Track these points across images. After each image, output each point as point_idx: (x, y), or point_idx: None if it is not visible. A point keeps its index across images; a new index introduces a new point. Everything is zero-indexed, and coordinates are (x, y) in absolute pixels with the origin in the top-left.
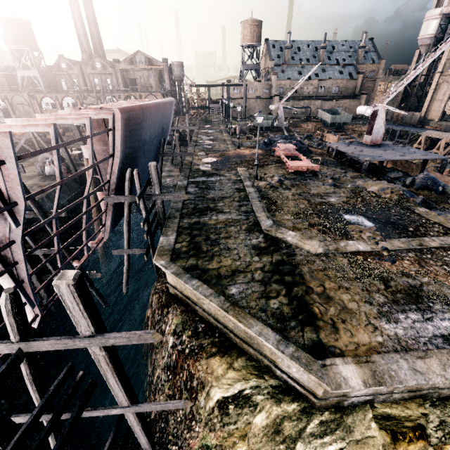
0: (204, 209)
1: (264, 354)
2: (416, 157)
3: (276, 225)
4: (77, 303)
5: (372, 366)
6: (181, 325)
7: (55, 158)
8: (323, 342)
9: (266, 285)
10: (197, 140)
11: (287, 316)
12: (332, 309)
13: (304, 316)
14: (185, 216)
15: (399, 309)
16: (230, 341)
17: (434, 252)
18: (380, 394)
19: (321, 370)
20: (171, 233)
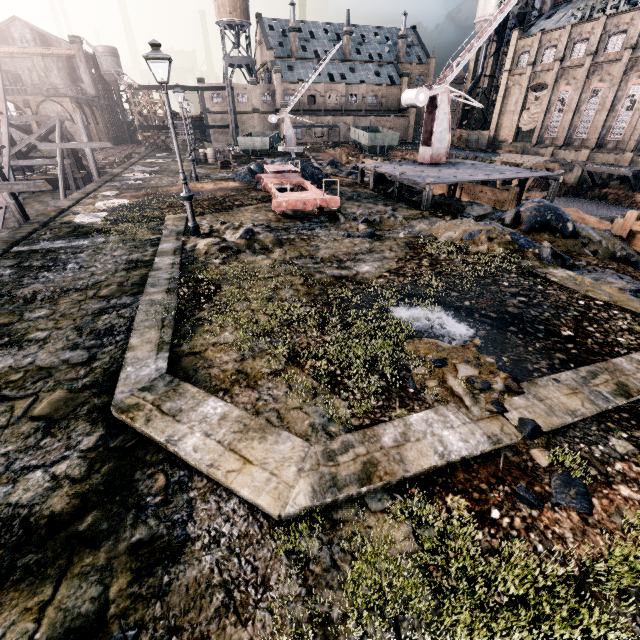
0: None
1: None
2: (511, 175)
3: (173, 376)
4: None
5: None
6: None
7: None
8: None
9: None
10: (121, 174)
11: None
12: None
13: None
14: None
15: None
16: None
17: None
18: None
19: None
20: None
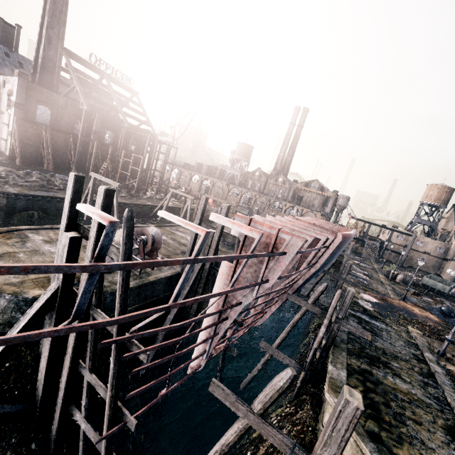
0: (374, 358)
1: None
2: None
3: None
4: (347, 428)
5: None
6: None
7: (297, 257)
8: None
9: None
10: (350, 269)
11: None
12: None
13: None
14: (352, 354)
15: None
16: None
17: None
18: None
19: None
20: (341, 367)
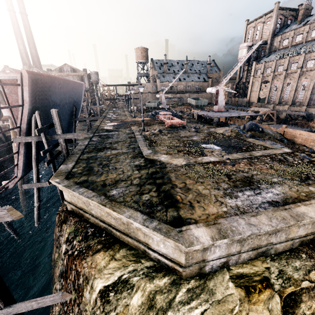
0: (102, 148)
1: (139, 239)
2: (244, 114)
3: (154, 152)
4: None
5: (218, 226)
6: (73, 232)
7: None
8: (181, 216)
9: (141, 187)
10: (106, 115)
11: (155, 203)
12: (191, 195)
13: (168, 202)
14: (86, 153)
15: (238, 190)
16: (115, 238)
17: (259, 158)
18: (232, 255)
19: (178, 234)
20: (71, 162)
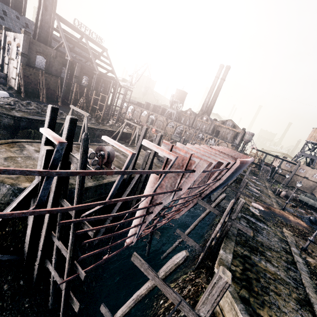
0: (254, 248)
1: None
2: None
3: None
4: (219, 294)
5: None
6: None
7: (204, 174)
8: None
9: None
10: (247, 185)
11: None
12: None
13: None
14: (239, 243)
15: None
16: None
17: None
18: None
19: None
20: (229, 252)
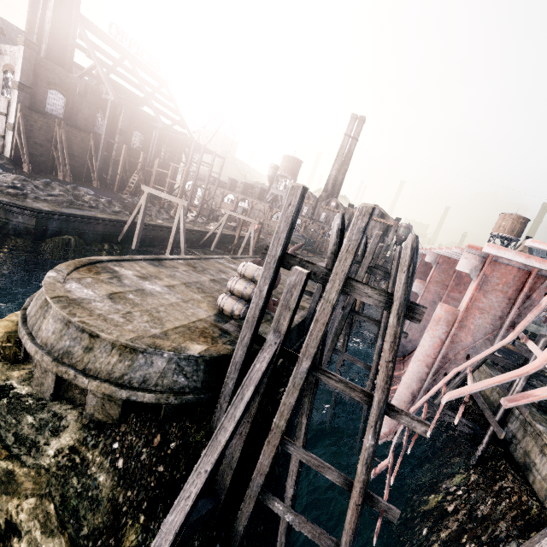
0: None
1: None
2: None
3: None
4: None
5: None
6: None
7: None
8: None
9: None
10: None
11: None
12: None
13: None
14: (537, 409)
15: None
16: None
17: None
18: None
19: None
20: (546, 425)
